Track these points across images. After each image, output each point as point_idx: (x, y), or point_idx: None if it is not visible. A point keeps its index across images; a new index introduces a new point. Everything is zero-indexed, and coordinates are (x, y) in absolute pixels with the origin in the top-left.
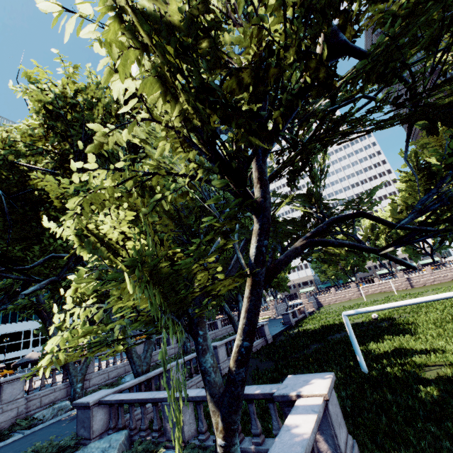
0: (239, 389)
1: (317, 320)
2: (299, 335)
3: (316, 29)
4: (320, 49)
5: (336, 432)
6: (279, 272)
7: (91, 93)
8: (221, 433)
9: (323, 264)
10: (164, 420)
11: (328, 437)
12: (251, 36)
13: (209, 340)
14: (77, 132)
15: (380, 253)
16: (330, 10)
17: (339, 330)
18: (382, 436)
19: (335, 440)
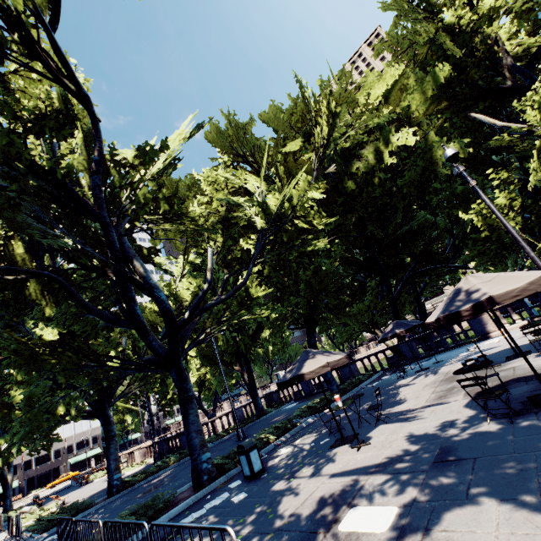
0: None
1: None
2: None
3: None
4: None
5: None
6: None
7: None
8: None
9: None
10: None
11: None
12: None
13: None
14: None
15: None
16: None
17: None
18: None
19: None
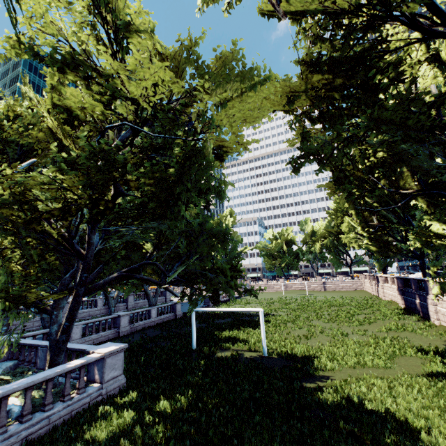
0: (61, 345)
1: (229, 305)
2: (201, 315)
3: (102, 189)
4: (113, 191)
5: (106, 371)
6: (96, 290)
7: (28, 121)
8: (48, 364)
9: (134, 286)
10: (37, 357)
11: (101, 372)
12: (52, 201)
13: (60, 317)
14: (13, 149)
15: (162, 286)
16: (110, 181)
17: (229, 316)
18: (149, 379)
19: (103, 374)
